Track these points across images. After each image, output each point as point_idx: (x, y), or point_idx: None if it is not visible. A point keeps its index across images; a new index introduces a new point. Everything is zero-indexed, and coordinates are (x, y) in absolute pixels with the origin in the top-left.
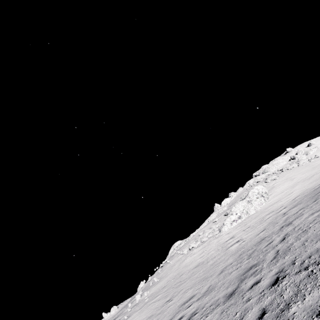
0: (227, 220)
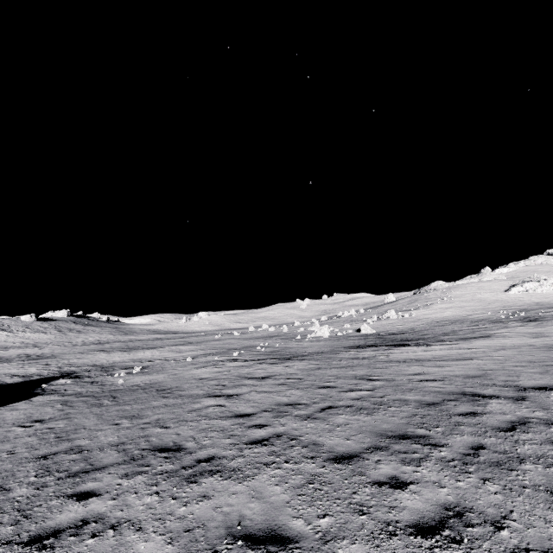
0: (516, 288)
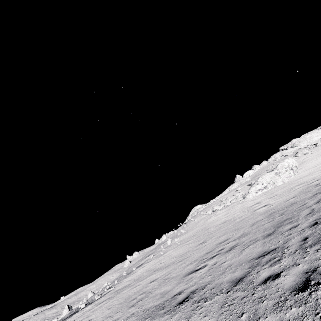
0: (252, 189)
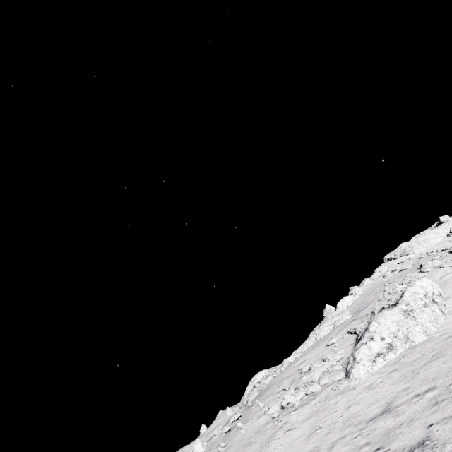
0: (362, 352)
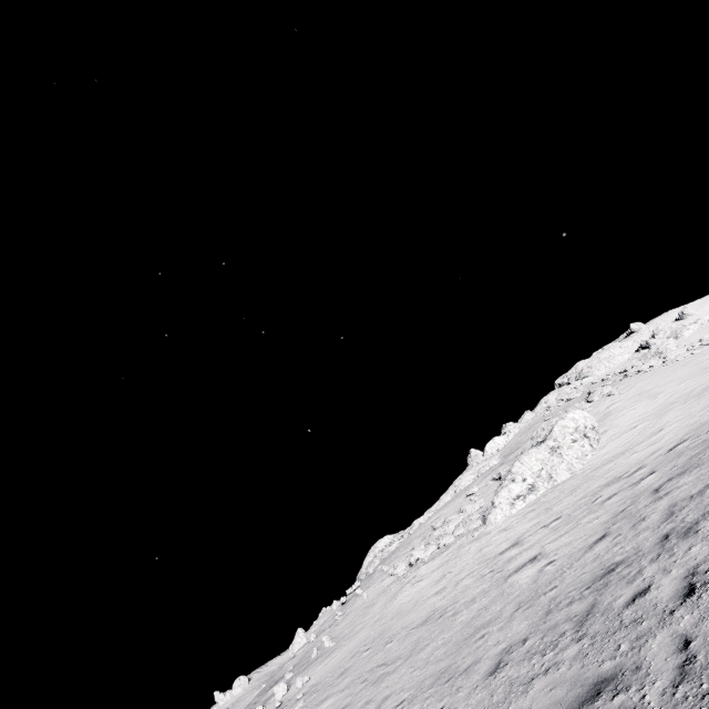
0: (501, 496)
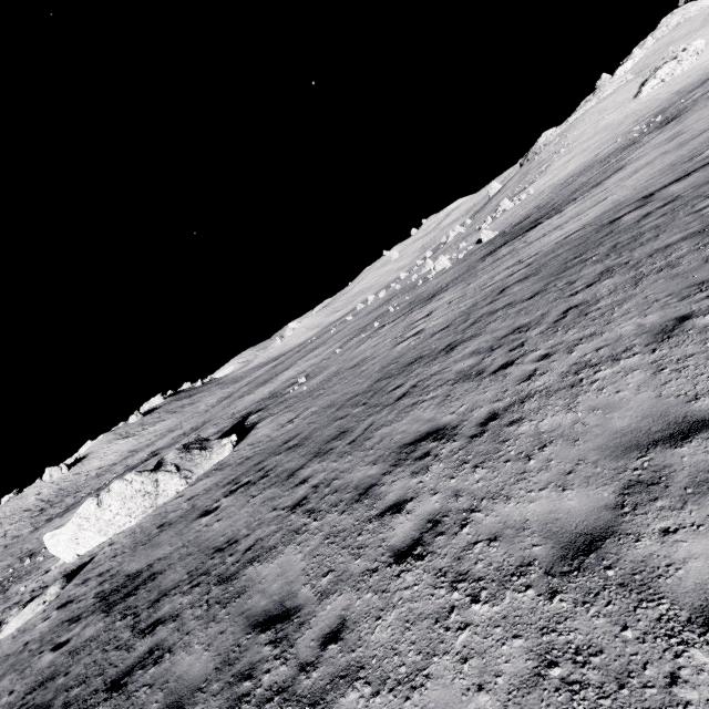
0: (648, 85)
